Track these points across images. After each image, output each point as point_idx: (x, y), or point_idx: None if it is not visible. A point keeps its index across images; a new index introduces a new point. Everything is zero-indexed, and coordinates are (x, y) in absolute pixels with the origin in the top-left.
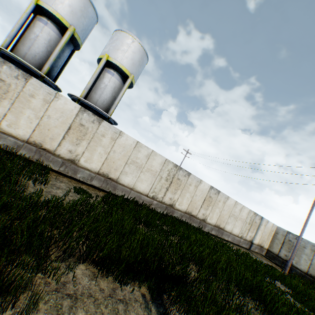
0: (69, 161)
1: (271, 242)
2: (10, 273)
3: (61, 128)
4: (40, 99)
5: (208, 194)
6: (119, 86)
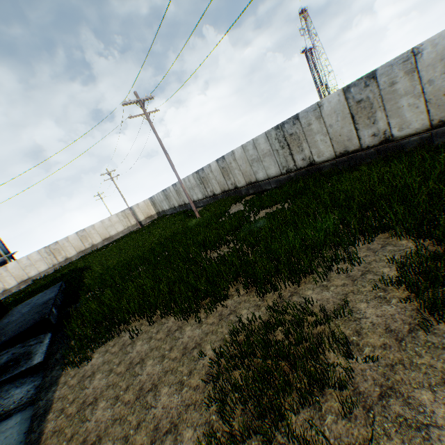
0: (5, 292)
1: (154, 208)
2: None
3: None
4: None
5: (80, 236)
6: None
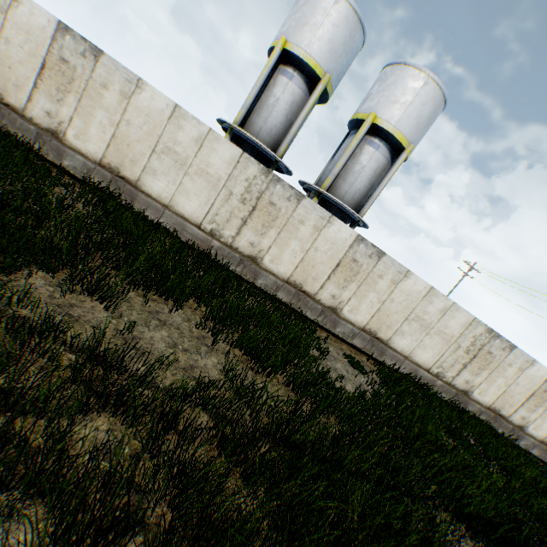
0: (329, 309)
1: None
2: (434, 534)
3: (327, 265)
4: (309, 225)
5: (541, 386)
6: (384, 165)
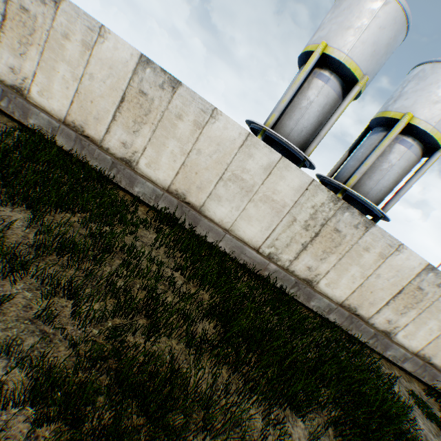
0: (382, 333)
1: None
2: None
3: (387, 291)
4: (374, 252)
5: None
6: (412, 163)
